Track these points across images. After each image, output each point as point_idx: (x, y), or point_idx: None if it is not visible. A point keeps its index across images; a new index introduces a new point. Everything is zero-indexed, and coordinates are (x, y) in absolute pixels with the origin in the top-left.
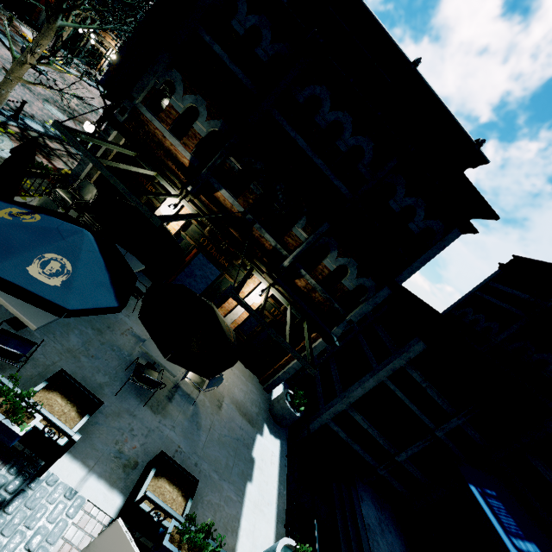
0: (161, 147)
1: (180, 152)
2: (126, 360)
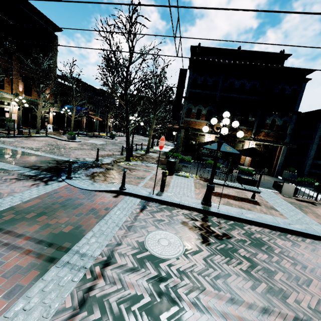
0: (196, 125)
1: (202, 122)
2: None
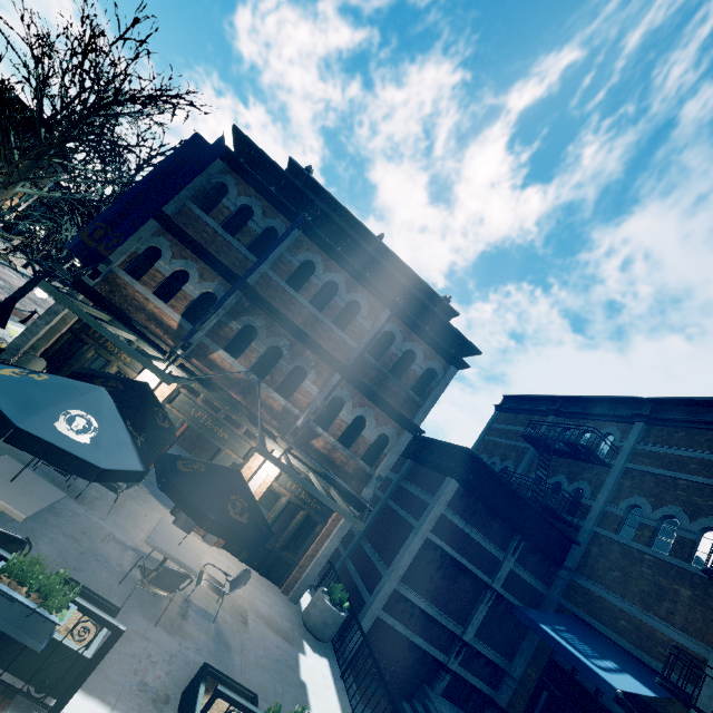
0: (143, 311)
1: (167, 314)
2: (117, 571)
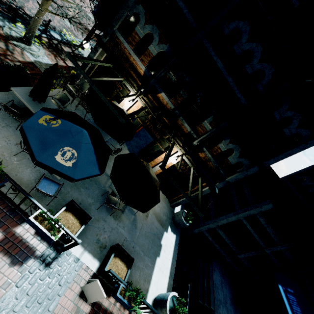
0: (127, 61)
1: (139, 65)
2: (102, 189)
